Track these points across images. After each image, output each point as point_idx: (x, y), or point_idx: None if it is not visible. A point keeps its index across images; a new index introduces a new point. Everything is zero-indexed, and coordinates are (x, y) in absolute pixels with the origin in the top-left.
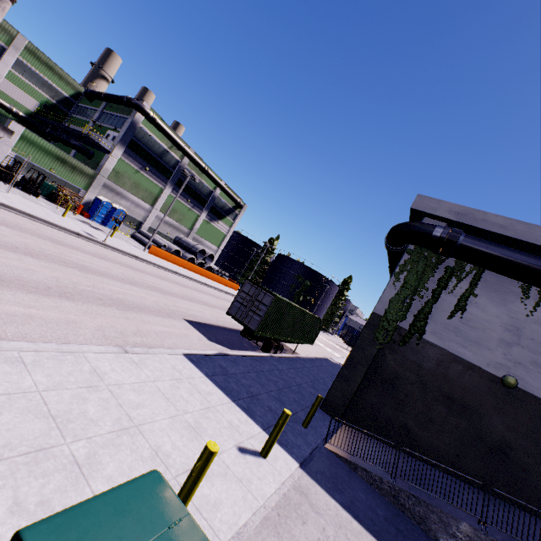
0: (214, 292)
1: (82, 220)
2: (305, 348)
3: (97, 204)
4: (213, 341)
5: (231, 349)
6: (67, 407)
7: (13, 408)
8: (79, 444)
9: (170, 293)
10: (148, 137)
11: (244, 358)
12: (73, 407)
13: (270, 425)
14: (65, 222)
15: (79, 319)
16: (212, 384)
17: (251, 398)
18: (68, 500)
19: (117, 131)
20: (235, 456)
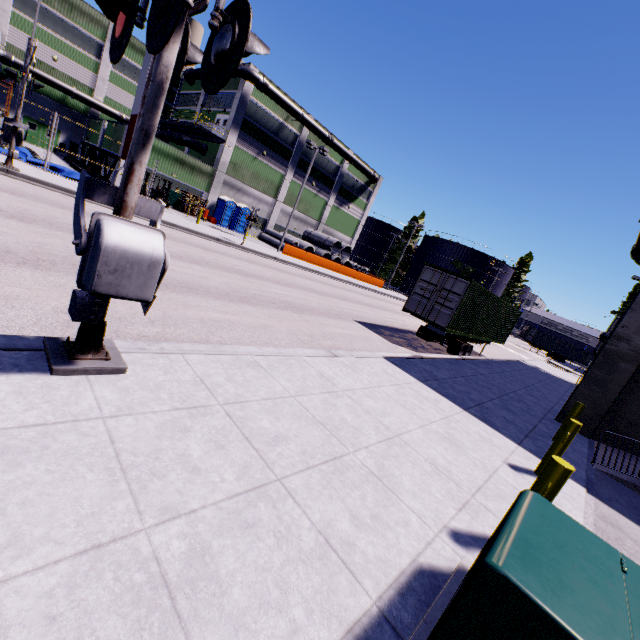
0: (361, 290)
1: (211, 226)
2: (487, 350)
3: (221, 206)
4: (395, 344)
5: (417, 352)
6: (325, 414)
7: (284, 414)
8: (361, 454)
9: (325, 294)
10: (260, 111)
11: (440, 362)
12: (331, 414)
13: (521, 439)
14: (202, 229)
15: (269, 323)
16: (431, 390)
17: (479, 407)
18: (394, 516)
19: (227, 113)
20: (512, 474)
